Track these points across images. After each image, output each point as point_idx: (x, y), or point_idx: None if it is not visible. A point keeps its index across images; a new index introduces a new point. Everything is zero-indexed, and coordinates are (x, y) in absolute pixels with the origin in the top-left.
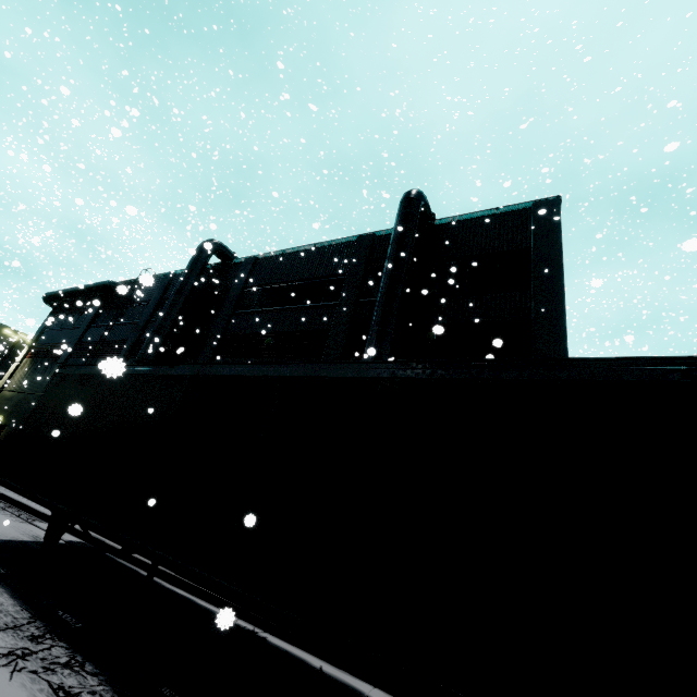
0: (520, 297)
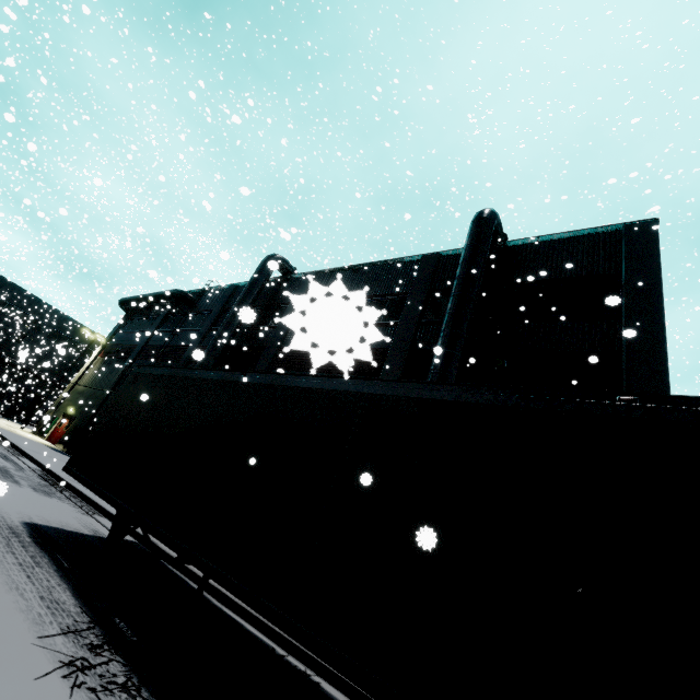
0: (607, 327)
